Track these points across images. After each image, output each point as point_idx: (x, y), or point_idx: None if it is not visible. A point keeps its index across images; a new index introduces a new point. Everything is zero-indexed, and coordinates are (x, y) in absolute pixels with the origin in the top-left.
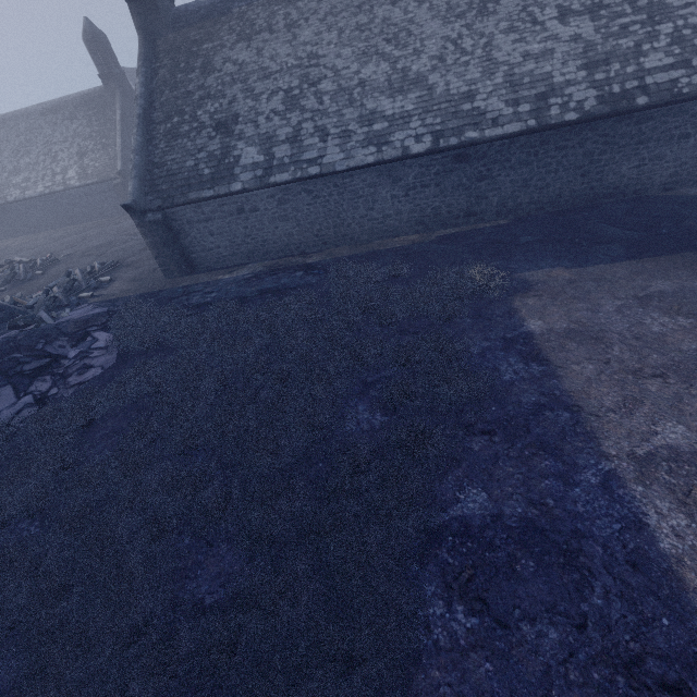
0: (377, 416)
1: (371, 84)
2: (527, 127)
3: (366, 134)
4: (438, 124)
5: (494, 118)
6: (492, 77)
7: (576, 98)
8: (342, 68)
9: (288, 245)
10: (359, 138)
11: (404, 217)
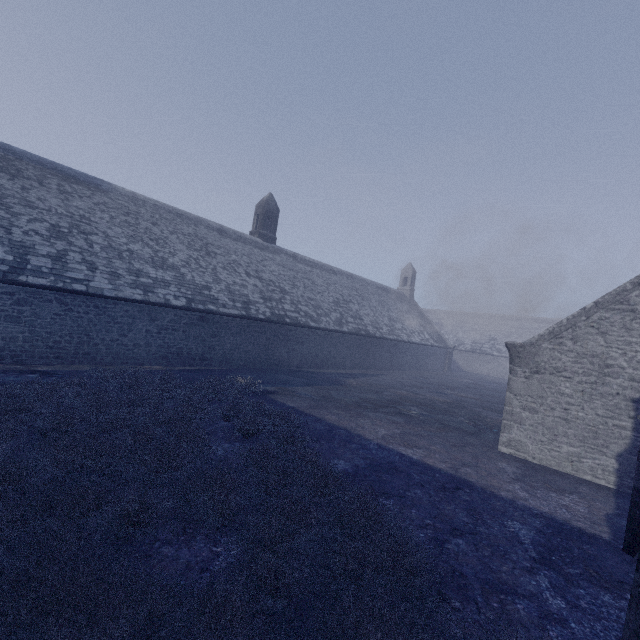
0: (237, 444)
1: (139, 255)
2: (242, 314)
3: (134, 281)
4: (190, 294)
5: (224, 303)
6: (219, 284)
7: (262, 309)
8: (113, 236)
9: (1, 350)
10: (128, 281)
11: (153, 349)
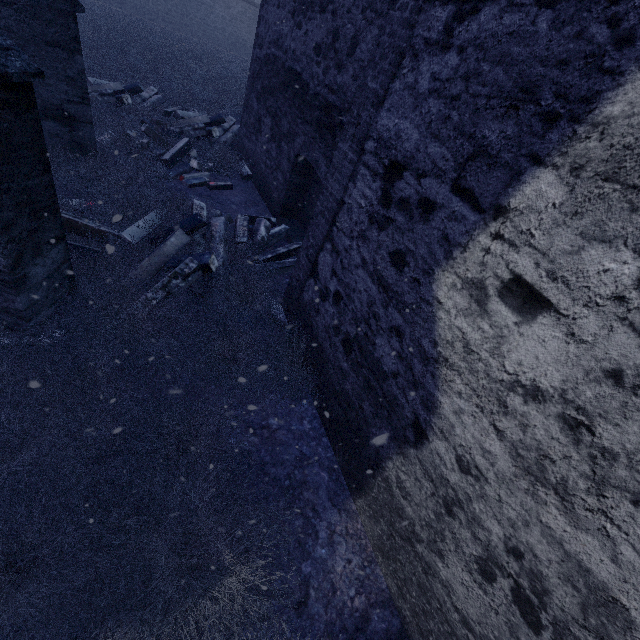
0: None
1: None
2: None
3: None
4: None
5: None
6: None
7: None
8: None
9: (142, 7)
10: None
11: (226, 35)
